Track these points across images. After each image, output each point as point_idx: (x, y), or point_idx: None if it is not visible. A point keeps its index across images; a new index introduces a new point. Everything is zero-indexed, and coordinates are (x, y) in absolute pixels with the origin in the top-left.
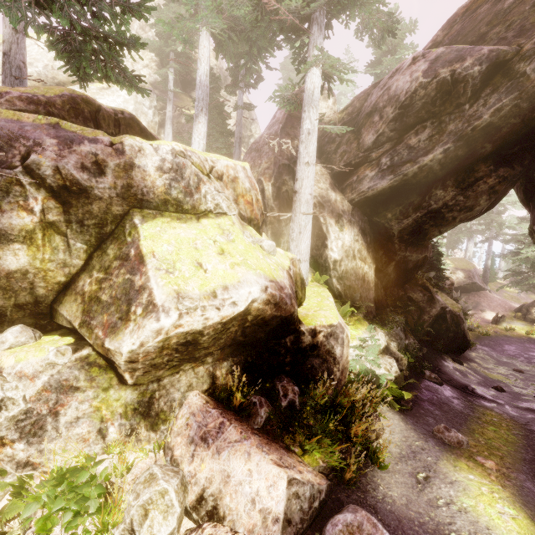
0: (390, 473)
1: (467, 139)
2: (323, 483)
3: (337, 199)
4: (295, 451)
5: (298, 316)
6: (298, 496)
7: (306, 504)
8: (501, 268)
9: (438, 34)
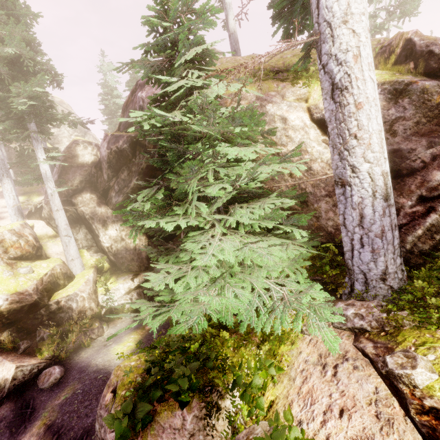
0: (93, 348)
1: (143, 173)
2: (43, 363)
3: (102, 211)
4: (37, 356)
5: (50, 297)
6: (23, 370)
7: (28, 372)
8: None
9: (121, 115)
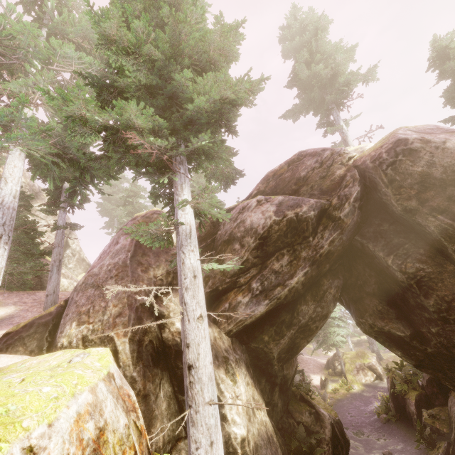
0: None
1: (318, 263)
2: None
3: (215, 335)
4: None
5: None
6: None
7: None
8: None
9: (259, 186)
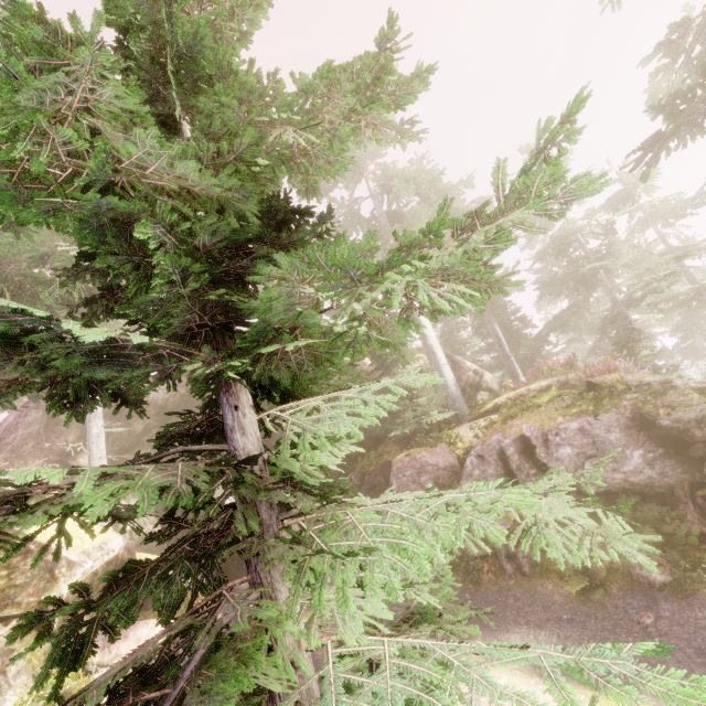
0: None
1: None
2: None
3: None
4: None
5: None
6: None
7: None
8: None
9: None
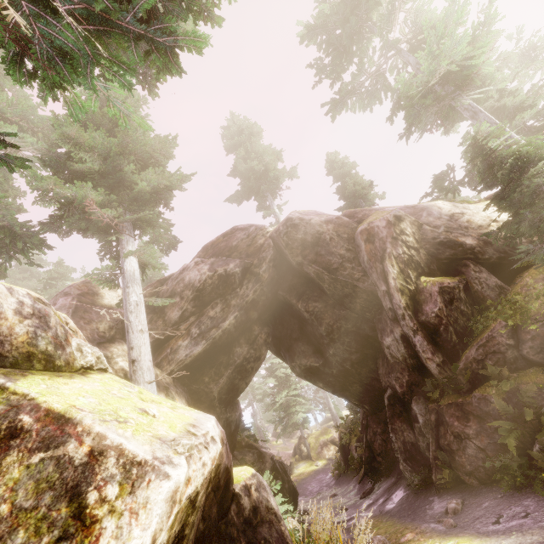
0: None
1: (245, 308)
2: None
3: (157, 373)
4: None
5: None
6: None
7: None
8: (264, 427)
9: (200, 254)
